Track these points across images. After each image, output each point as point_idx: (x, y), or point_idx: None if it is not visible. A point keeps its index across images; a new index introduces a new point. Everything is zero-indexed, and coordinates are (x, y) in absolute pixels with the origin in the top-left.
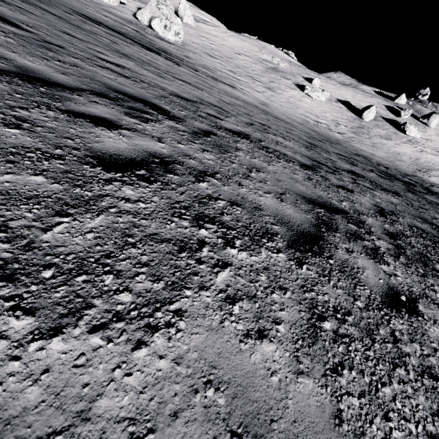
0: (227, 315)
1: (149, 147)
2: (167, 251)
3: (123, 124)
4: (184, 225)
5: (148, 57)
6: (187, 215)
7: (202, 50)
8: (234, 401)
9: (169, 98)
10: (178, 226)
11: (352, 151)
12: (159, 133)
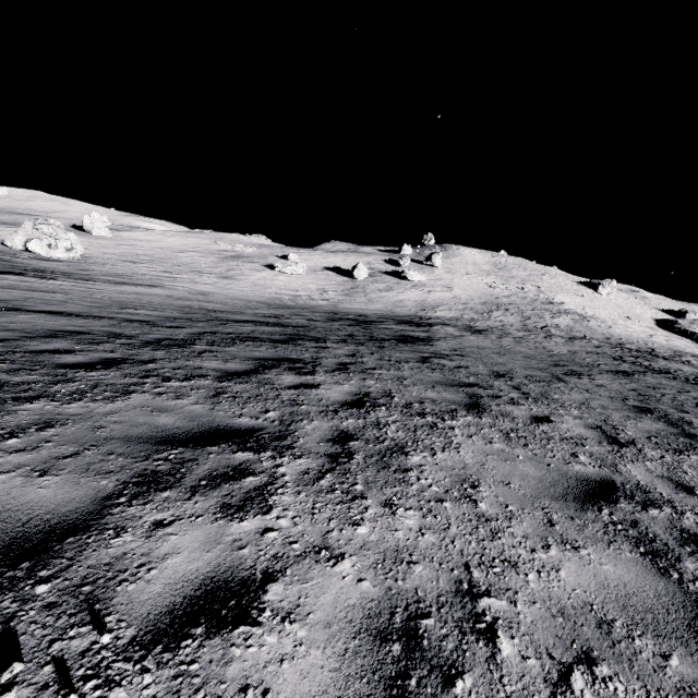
0: None
1: None
2: None
3: None
4: None
5: None
6: None
7: (120, 259)
8: None
9: None
10: None
11: (316, 311)
12: None
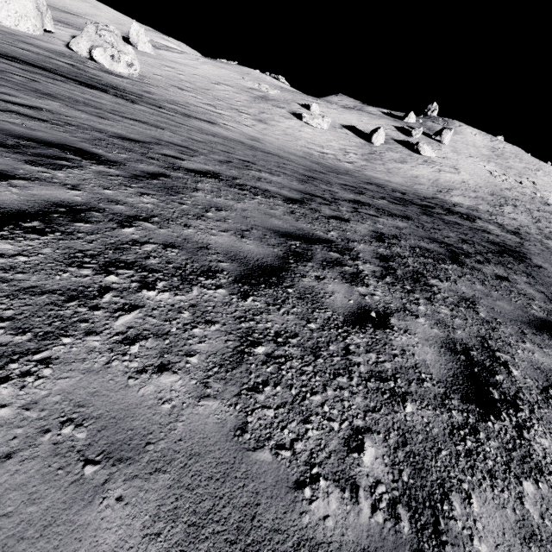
0: (119, 356)
1: (55, 196)
2: (47, 302)
3: (19, 174)
4: (83, 274)
5: (86, 95)
6: (92, 263)
7: (168, 82)
8: (100, 433)
9: (106, 141)
10: (73, 275)
11: (363, 181)
12: (76, 180)
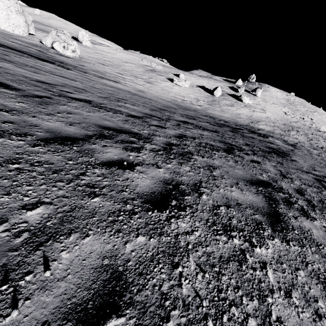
0: None
1: None
2: None
3: None
4: None
5: (37, 64)
6: None
7: (97, 61)
8: None
9: (25, 81)
10: None
11: (202, 114)
12: None
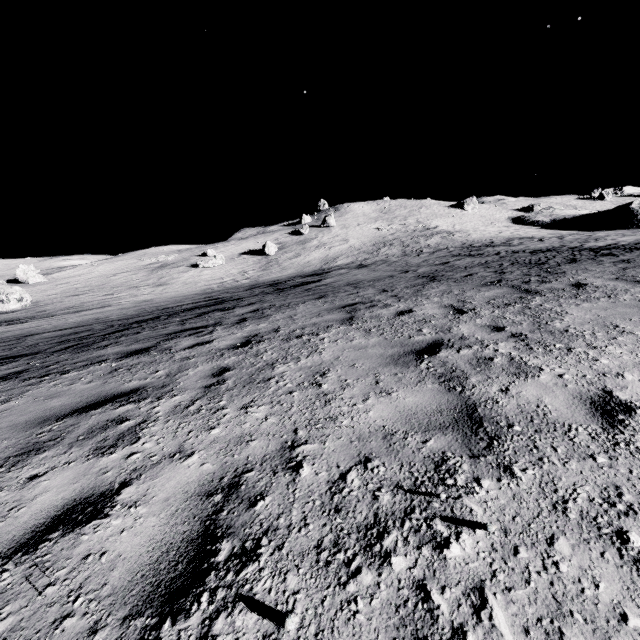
0: None
1: None
2: None
3: None
4: None
5: None
6: None
7: (64, 296)
8: None
9: None
10: None
11: (240, 287)
12: None
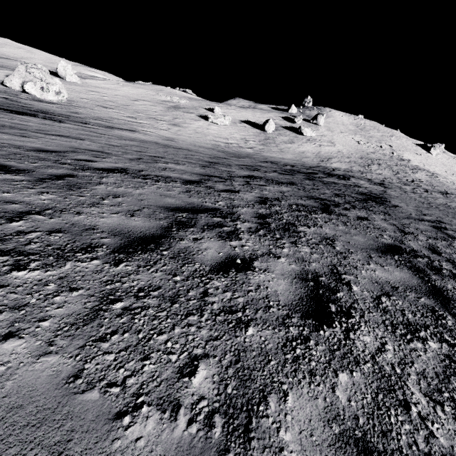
0: None
1: None
2: None
3: None
4: None
5: (15, 120)
6: None
7: (94, 103)
8: None
9: (22, 154)
10: None
11: (260, 160)
12: None
